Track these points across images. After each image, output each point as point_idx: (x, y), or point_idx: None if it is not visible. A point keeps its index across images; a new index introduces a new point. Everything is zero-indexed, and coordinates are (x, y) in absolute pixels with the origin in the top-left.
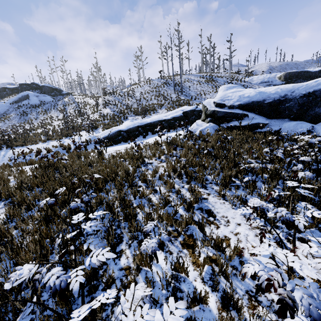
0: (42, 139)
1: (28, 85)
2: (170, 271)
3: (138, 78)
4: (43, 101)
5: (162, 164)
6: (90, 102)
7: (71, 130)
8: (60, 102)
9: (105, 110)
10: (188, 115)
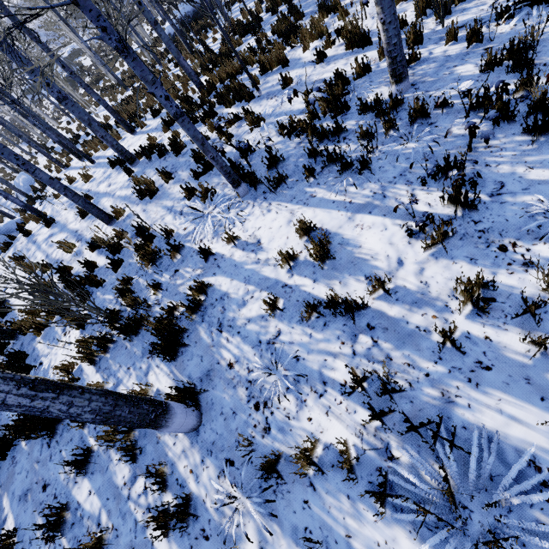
0: None
1: None
2: None
3: None
4: None
5: None
6: None
7: None
8: None
9: None
10: None
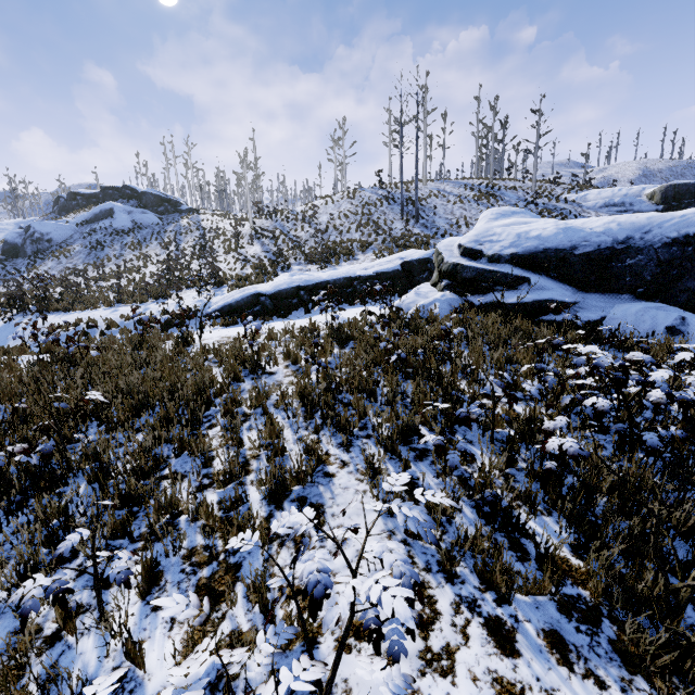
0: (106, 300)
1: (118, 189)
2: (120, 656)
3: (335, 186)
4: (139, 222)
5: (293, 378)
6: (228, 229)
7: (164, 285)
8: (172, 227)
9: (251, 248)
10: (414, 269)
